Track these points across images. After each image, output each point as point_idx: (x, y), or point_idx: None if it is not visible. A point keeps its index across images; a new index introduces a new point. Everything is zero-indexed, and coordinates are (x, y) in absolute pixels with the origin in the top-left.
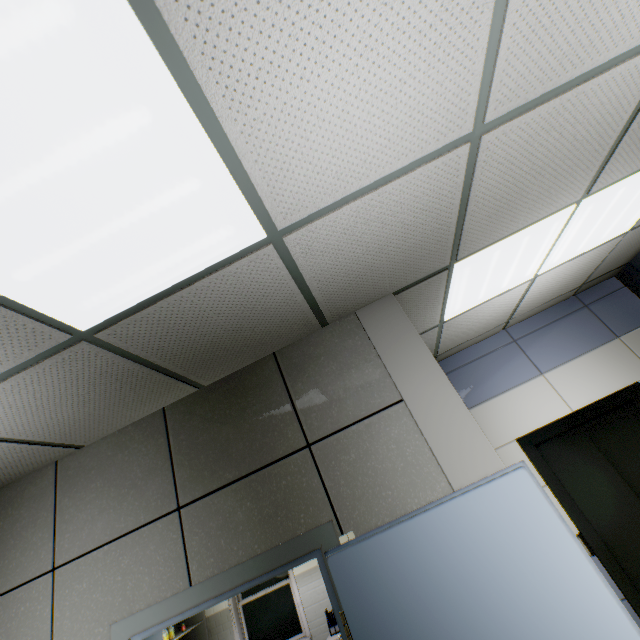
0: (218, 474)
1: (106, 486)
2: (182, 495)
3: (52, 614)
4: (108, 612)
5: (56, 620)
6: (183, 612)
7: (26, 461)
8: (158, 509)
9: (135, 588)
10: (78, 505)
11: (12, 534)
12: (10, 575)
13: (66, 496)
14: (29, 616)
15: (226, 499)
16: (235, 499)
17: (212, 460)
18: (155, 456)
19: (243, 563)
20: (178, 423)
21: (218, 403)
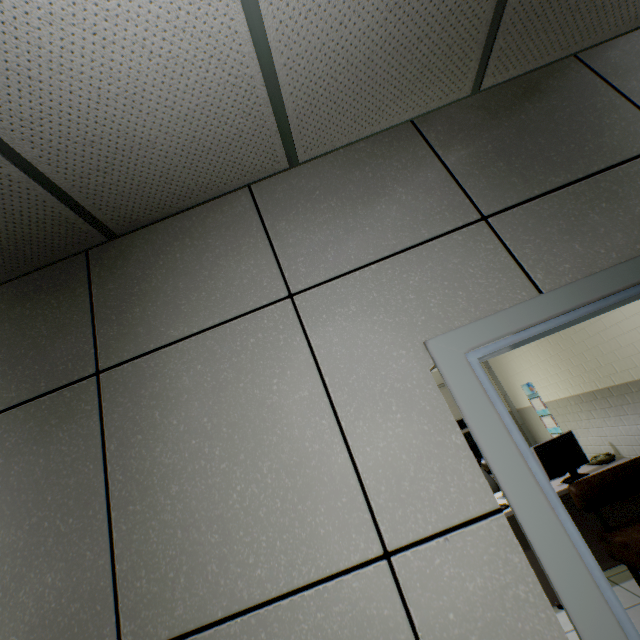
0: (536, 179)
1: (346, 205)
2: (483, 205)
3: (307, 343)
4: (406, 334)
5: (317, 349)
6: (551, 318)
7: (232, 154)
8: (448, 222)
9: (444, 305)
10: (305, 228)
11: (201, 265)
12: (215, 308)
13: (280, 220)
14: (267, 348)
15: (562, 203)
16: (577, 202)
17: (519, 167)
18: (418, 170)
19: (633, 260)
20: (443, 134)
21: (503, 110)
